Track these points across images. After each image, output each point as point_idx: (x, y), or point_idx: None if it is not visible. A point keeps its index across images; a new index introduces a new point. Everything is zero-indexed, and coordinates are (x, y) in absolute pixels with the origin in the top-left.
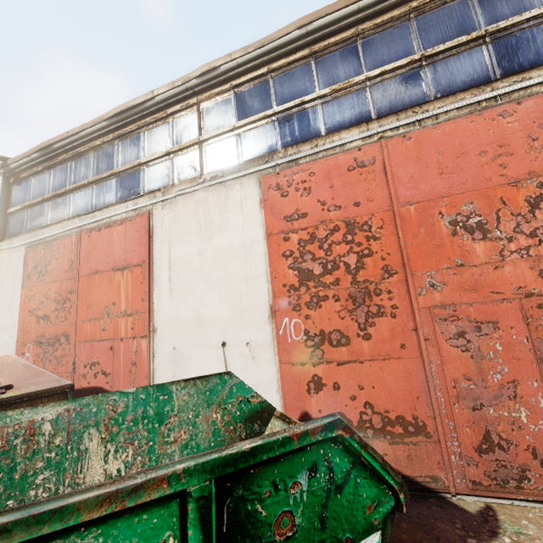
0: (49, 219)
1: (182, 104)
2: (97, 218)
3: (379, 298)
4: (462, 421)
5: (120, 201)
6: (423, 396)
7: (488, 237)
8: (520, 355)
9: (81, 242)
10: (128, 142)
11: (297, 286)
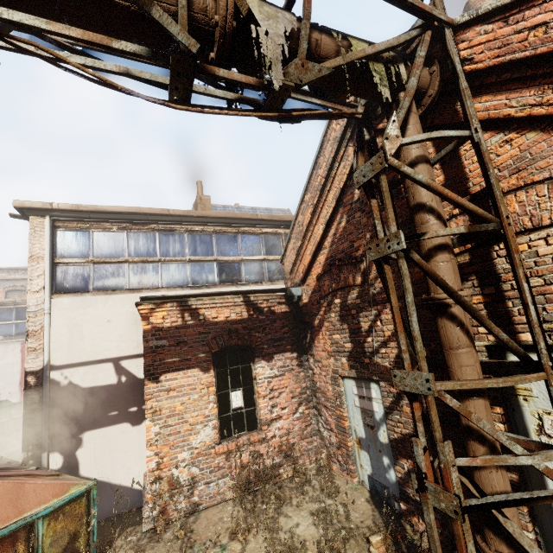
0: None
1: None
2: None
3: None
4: None
5: None
6: None
7: None
8: None
9: None
10: None
11: None
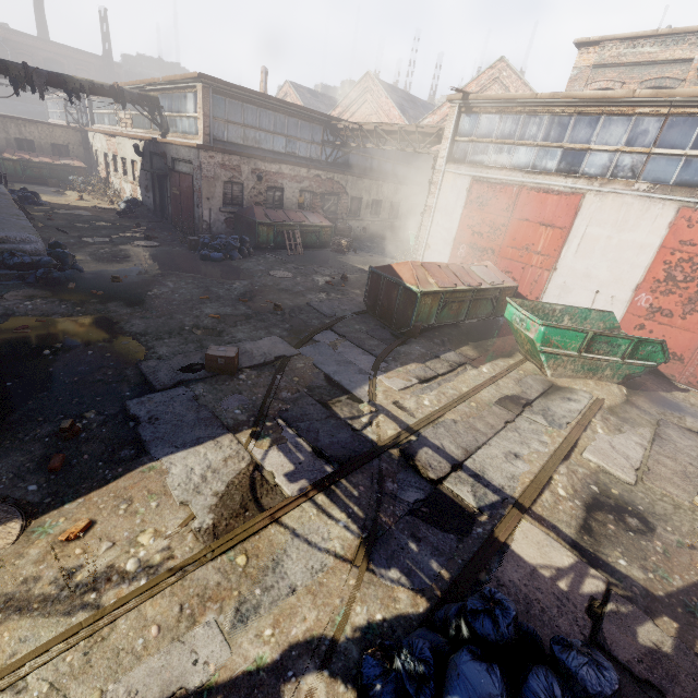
0: (491, 160)
1: (653, 109)
2: (537, 181)
3: None
4: None
5: (559, 173)
6: (692, 350)
7: None
8: None
9: (520, 194)
10: (585, 121)
11: (661, 281)
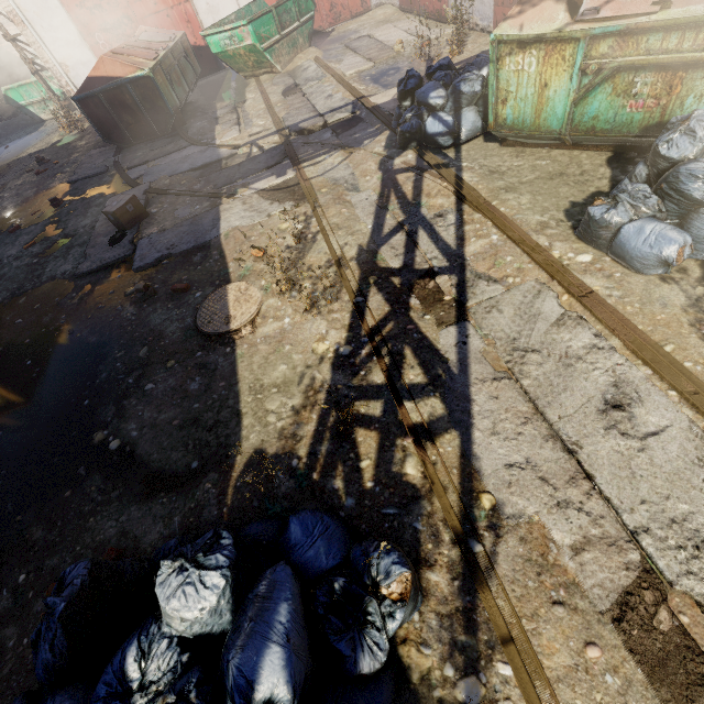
0: None
1: None
2: None
3: None
4: (325, 1)
5: None
6: None
7: None
8: None
9: None
10: None
11: None
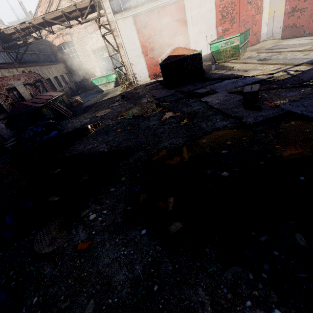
0: (135, 3)
1: None
2: (163, 2)
3: (234, 20)
4: None
5: None
6: None
7: (251, 5)
8: (250, 26)
9: (159, 12)
10: None
11: (221, 19)
